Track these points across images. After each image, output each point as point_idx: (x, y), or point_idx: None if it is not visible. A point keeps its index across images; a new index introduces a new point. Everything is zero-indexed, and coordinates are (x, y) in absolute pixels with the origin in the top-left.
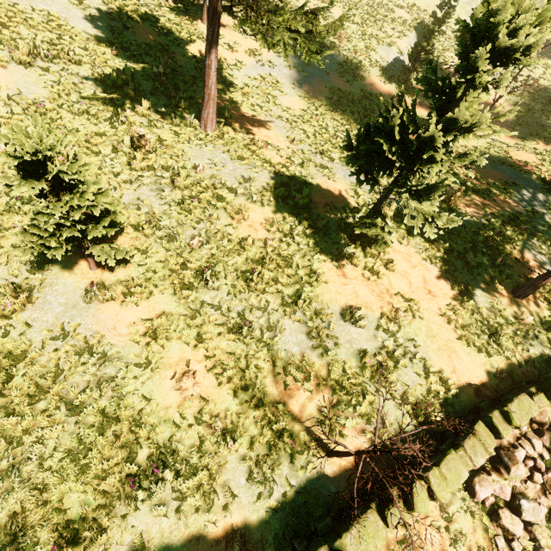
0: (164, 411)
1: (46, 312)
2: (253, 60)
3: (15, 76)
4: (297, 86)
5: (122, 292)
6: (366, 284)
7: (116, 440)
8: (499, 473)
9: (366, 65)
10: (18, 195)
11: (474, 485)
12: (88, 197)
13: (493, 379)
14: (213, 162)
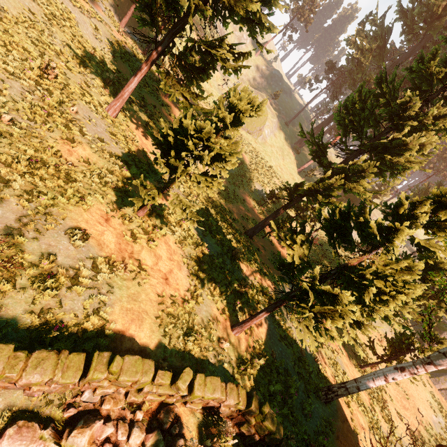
0: None
1: None
2: None
3: None
4: None
5: None
6: (119, 237)
7: None
8: (60, 437)
9: (245, 185)
10: None
11: (11, 426)
12: None
13: (155, 363)
14: (91, 119)
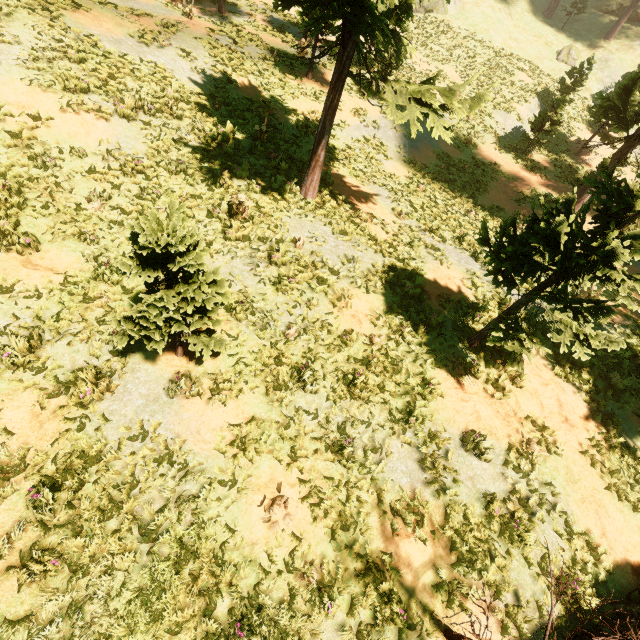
0: (249, 549)
1: (126, 404)
2: (357, 120)
3: (117, 129)
4: (402, 150)
5: (209, 386)
6: (489, 402)
7: (194, 582)
8: None
9: (479, 131)
10: (107, 261)
11: None
12: (203, 289)
13: None
14: (314, 235)
